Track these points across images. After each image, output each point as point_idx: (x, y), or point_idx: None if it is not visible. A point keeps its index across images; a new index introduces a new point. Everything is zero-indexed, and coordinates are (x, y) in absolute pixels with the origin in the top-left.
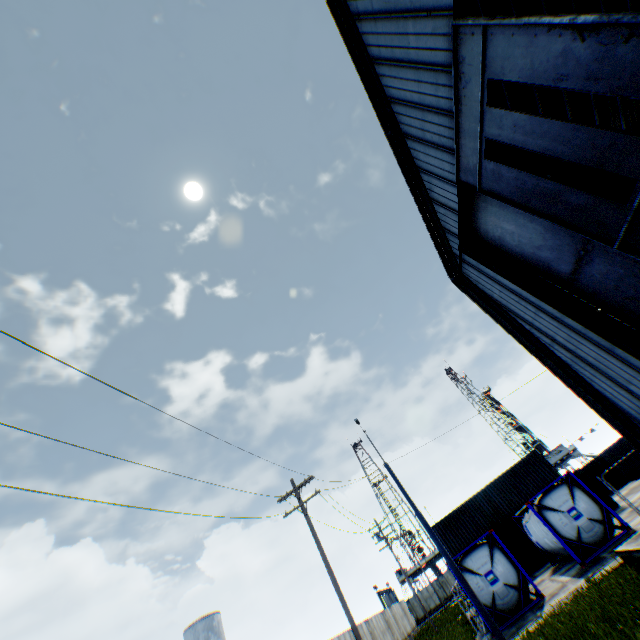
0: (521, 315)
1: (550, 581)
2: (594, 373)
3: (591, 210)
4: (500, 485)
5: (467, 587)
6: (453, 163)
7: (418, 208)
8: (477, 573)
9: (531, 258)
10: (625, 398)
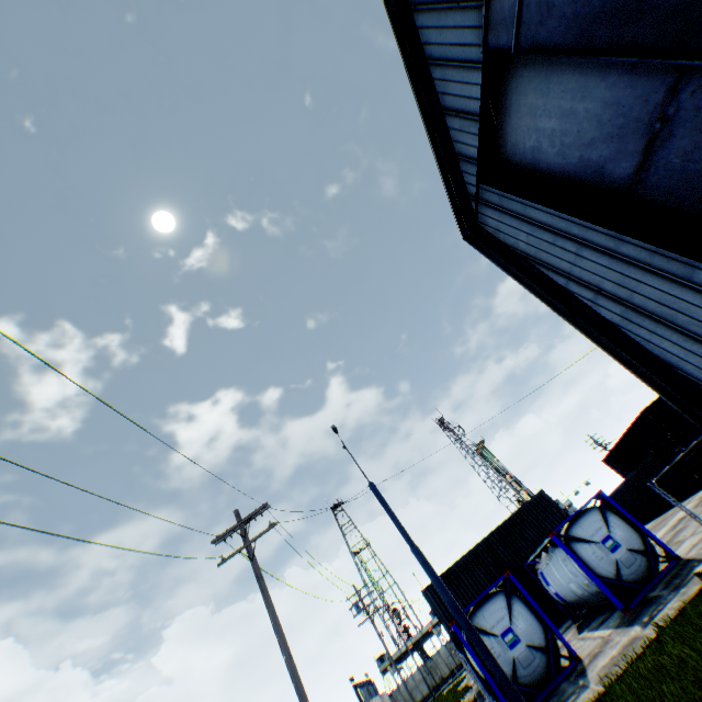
0: (555, 264)
1: (581, 640)
2: (655, 327)
3: (698, 3)
4: (504, 533)
5: (484, 650)
6: (479, 25)
7: (425, 127)
8: (492, 634)
9: (576, 168)
10: (698, 356)
